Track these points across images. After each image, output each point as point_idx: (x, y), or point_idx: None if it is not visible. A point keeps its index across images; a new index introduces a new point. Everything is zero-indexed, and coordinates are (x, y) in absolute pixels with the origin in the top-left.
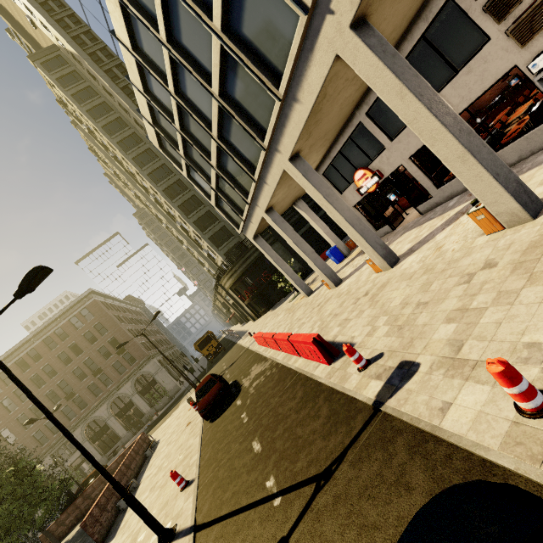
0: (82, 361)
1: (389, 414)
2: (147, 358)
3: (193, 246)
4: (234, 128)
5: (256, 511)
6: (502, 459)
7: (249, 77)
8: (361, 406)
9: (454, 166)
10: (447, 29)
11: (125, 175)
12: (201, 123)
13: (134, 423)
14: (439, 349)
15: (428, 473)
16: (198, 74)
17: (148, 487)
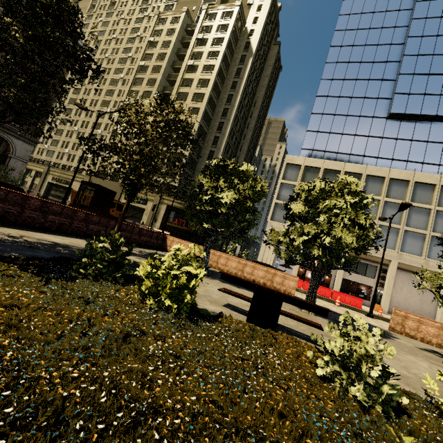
0: None
1: None
2: (34, 140)
3: None
4: None
5: None
6: None
7: None
8: None
9: (386, 295)
10: (371, 269)
11: (168, 65)
12: None
13: None
14: None
15: None
16: None
17: None
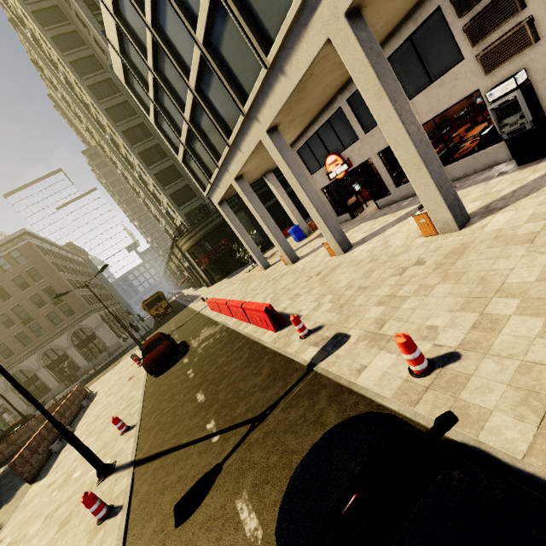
0: (10, 308)
1: (319, 373)
2: (87, 312)
3: (151, 200)
4: (214, 84)
5: (196, 446)
6: (391, 404)
7: (239, 33)
8: (298, 367)
9: (410, 172)
10: (431, 37)
11: (77, 103)
12: (178, 68)
13: (68, 376)
14: (367, 326)
15: (340, 414)
16: (183, 12)
17: (84, 433)
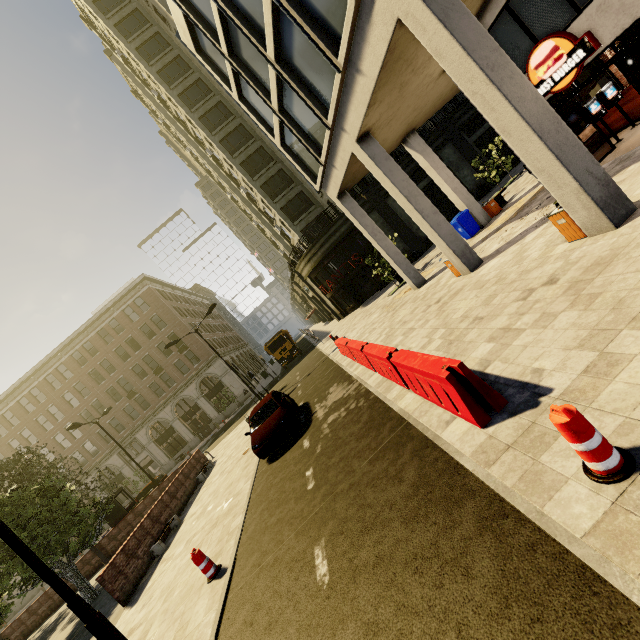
0: (141, 358)
1: None
2: (212, 358)
3: (264, 222)
4: None
5: None
6: None
7: None
8: None
9: None
10: None
11: (176, 125)
12: None
13: (201, 428)
14: None
15: None
16: None
17: (185, 536)
